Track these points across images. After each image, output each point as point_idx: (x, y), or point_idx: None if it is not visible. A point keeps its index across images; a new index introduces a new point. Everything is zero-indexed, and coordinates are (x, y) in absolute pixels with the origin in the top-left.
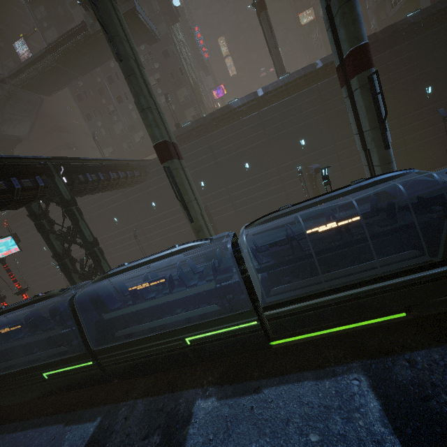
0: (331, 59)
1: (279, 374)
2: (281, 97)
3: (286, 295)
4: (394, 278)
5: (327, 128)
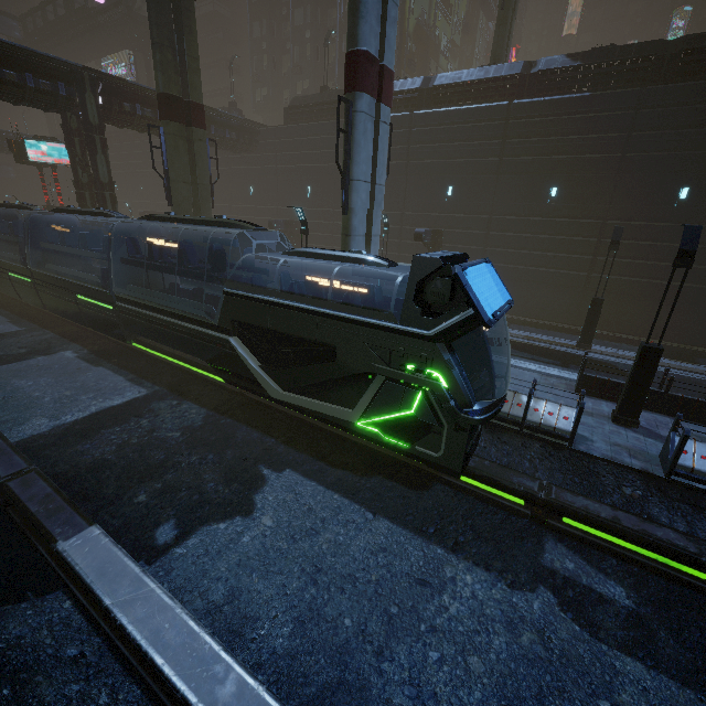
0: (557, 65)
1: (122, 367)
2: (454, 102)
3: (124, 292)
4: (190, 323)
5: (493, 184)
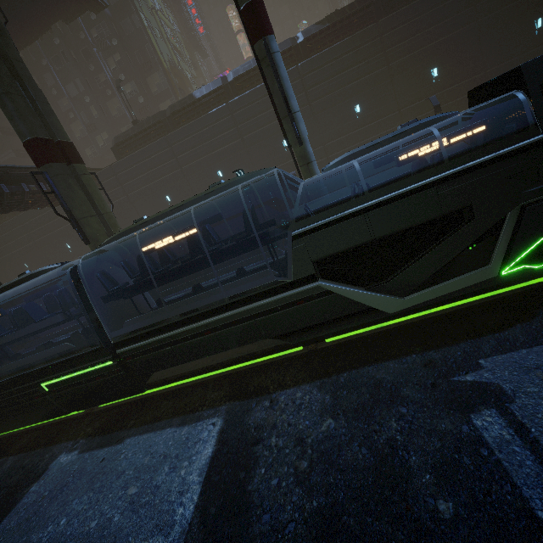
0: (314, 31)
1: (151, 422)
2: (255, 83)
3: (131, 329)
4: (247, 304)
5: (313, 124)
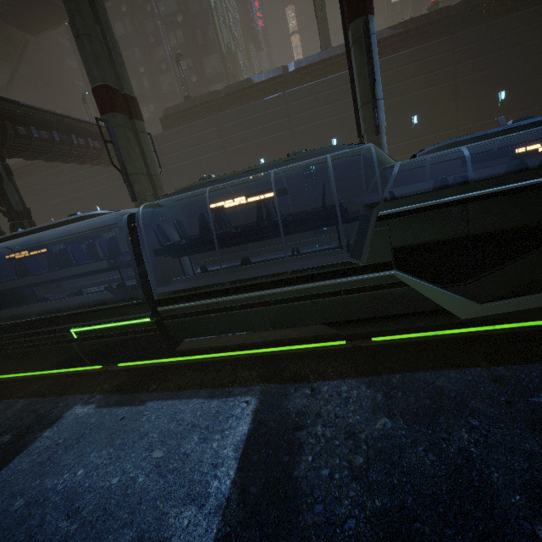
0: (386, 34)
1: (175, 389)
2: (315, 77)
3: (180, 287)
4: (309, 282)
5: None
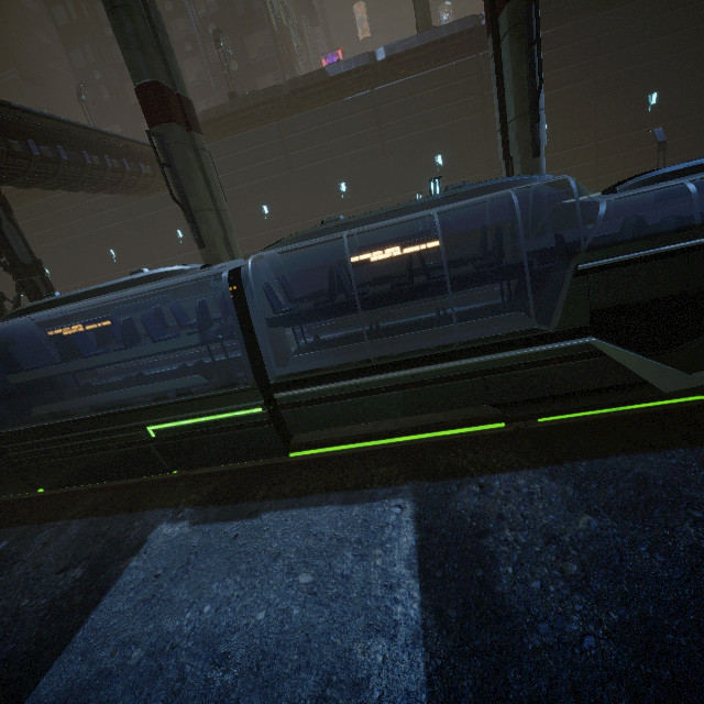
0: None
1: (294, 495)
2: (414, 69)
3: (308, 367)
4: (481, 355)
5: (482, 140)
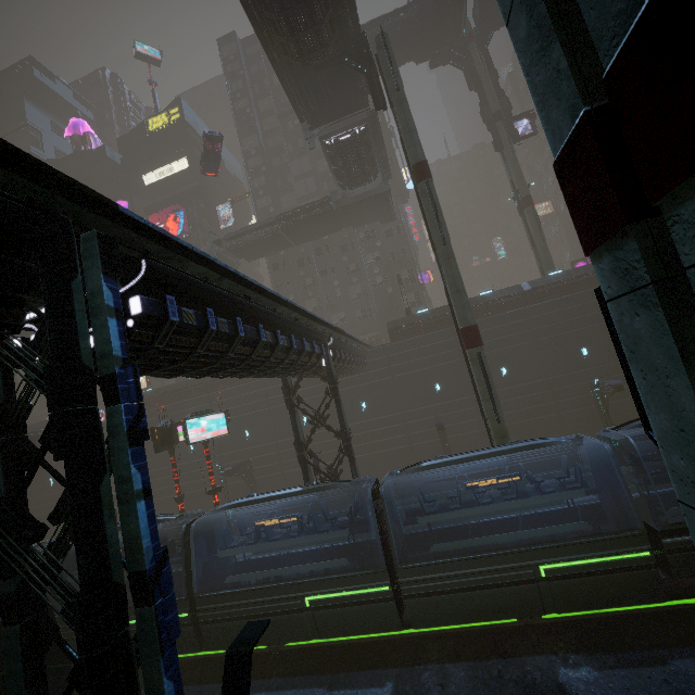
0: None
1: (684, 644)
2: (554, 294)
3: None
4: None
5: None
